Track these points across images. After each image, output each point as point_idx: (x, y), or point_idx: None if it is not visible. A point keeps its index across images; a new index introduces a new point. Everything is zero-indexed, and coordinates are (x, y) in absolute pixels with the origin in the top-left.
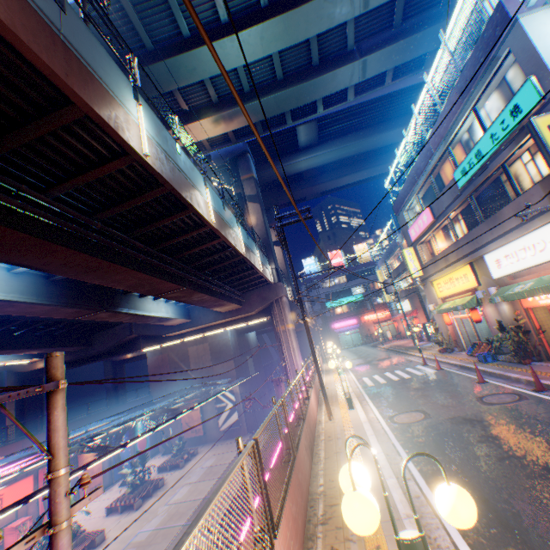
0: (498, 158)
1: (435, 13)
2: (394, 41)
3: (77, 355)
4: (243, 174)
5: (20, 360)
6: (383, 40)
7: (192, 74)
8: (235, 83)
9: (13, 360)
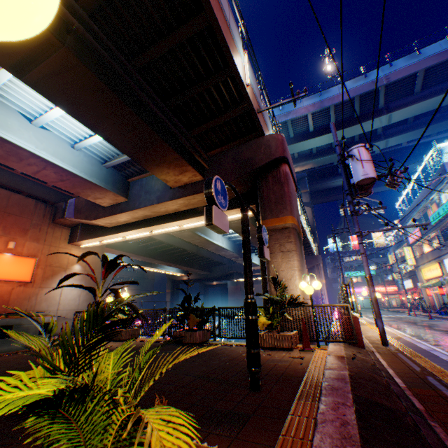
0: (445, 218)
1: (435, 117)
2: (407, 131)
3: (203, 276)
4: (302, 189)
5: (180, 273)
6: (400, 130)
7: (290, 151)
8: (308, 150)
9: (179, 273)
